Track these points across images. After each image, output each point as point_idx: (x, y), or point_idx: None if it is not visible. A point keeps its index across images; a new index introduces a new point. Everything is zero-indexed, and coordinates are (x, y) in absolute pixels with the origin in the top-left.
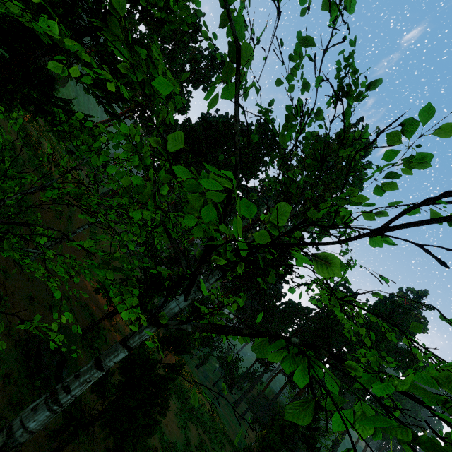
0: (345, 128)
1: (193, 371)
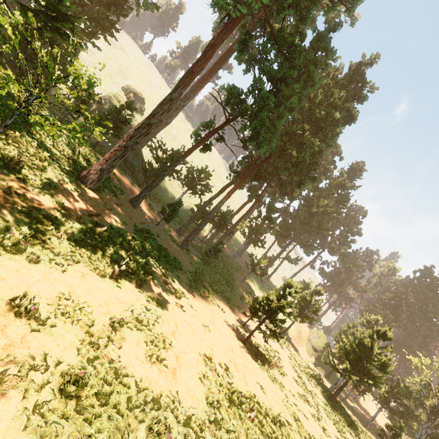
0: None
1: None
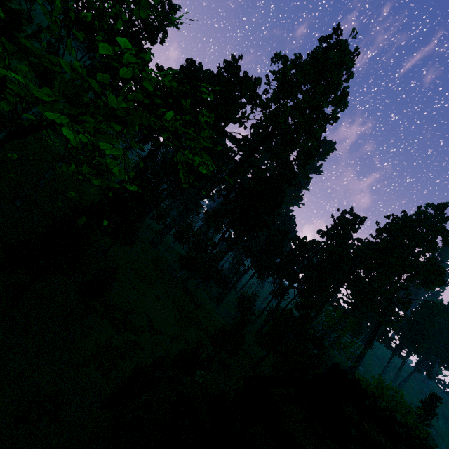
0: (319, 42)
1: (208, 305)
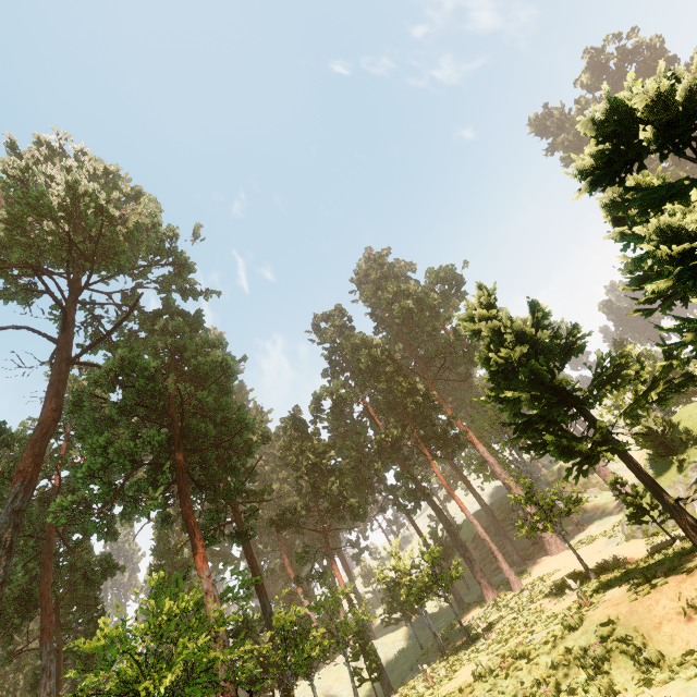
0: None
1: None
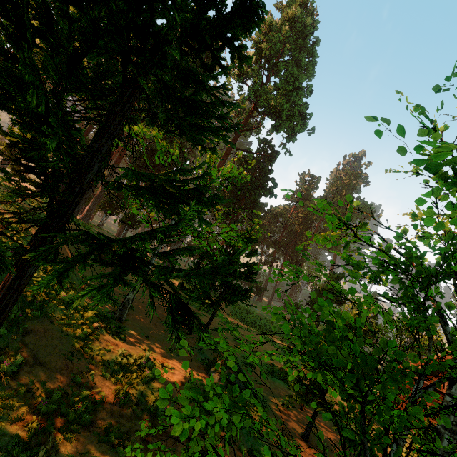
0: None
1: None
